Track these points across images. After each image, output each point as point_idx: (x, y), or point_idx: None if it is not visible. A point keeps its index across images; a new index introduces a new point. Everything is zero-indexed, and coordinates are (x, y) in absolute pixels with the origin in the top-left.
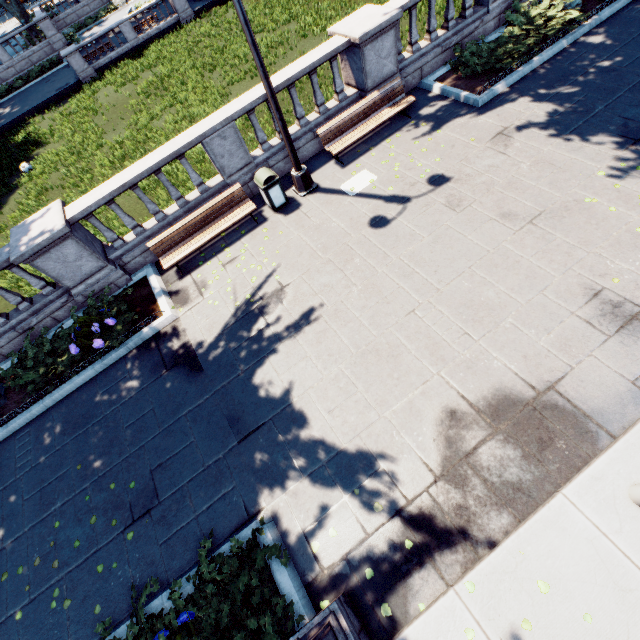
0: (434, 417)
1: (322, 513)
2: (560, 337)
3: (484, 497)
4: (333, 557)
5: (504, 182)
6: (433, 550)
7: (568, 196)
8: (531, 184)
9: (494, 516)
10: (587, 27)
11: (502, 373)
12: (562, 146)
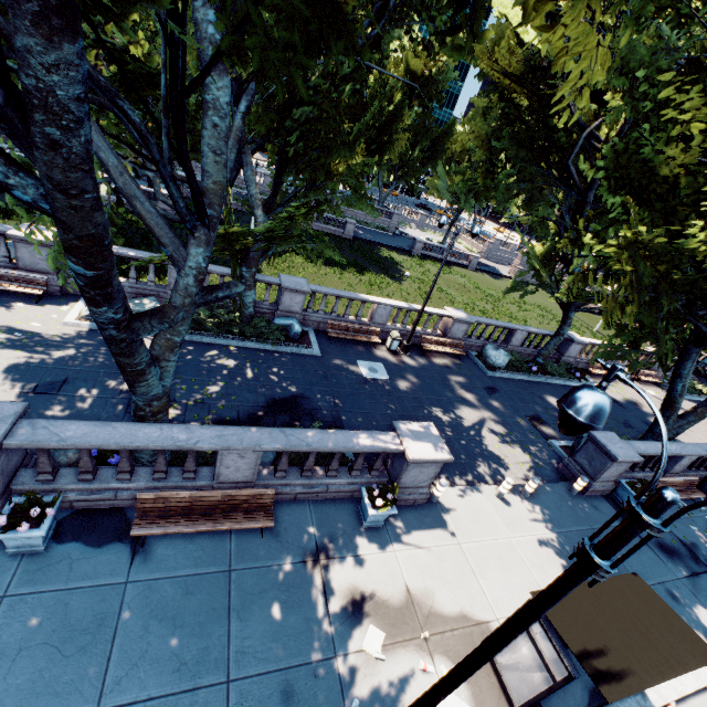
0: None
1: None
2: None
3: None
4: None
5: (704, 420)
6: None
7: None
8: None
9: None
10: None
11: None
12: None
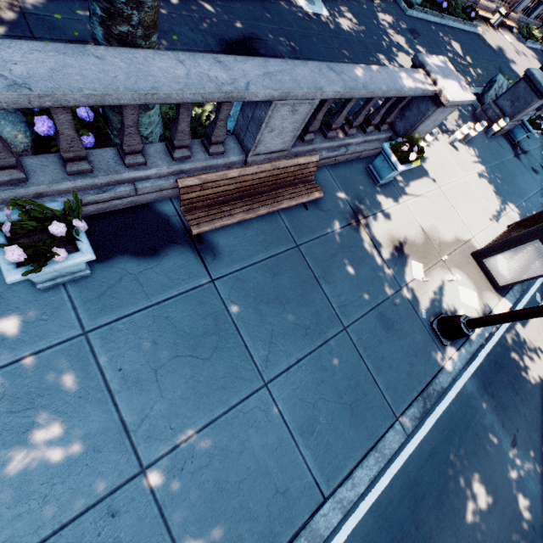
0: None
1: None
2: None
3: None
4: None
5: (536, 66)
6: None
7: None
8: None
9: None
10: (539, 48)
11: None
12: None
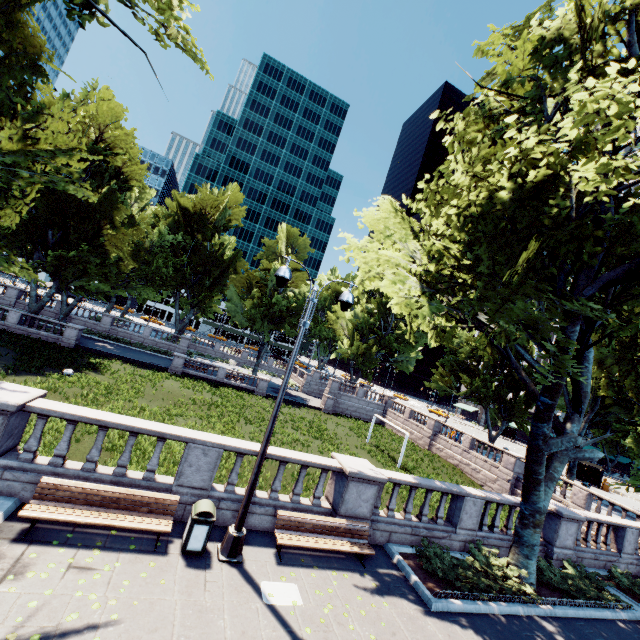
0: None
1: None
2: None
3: None
4: None
5: None
6: None
7: None
8: None
9: None
10: (542, 610)
11: None
12: None
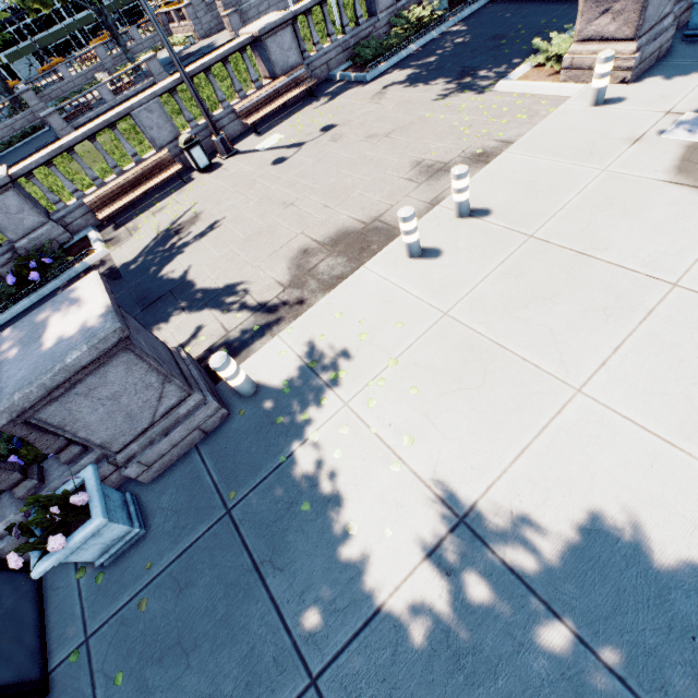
0: (292, 257)
1: (197, 331)
2: (389, 192)
3: (316, 289)
4: (200, 351)
5: (374, 119)
6: (273, 326)
7: (415, 117)
8: (392, 116)
9: (320, 296)
10: (451, 22)
11: (345, 221)
12: (418, 91)
